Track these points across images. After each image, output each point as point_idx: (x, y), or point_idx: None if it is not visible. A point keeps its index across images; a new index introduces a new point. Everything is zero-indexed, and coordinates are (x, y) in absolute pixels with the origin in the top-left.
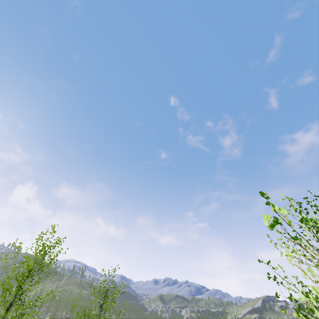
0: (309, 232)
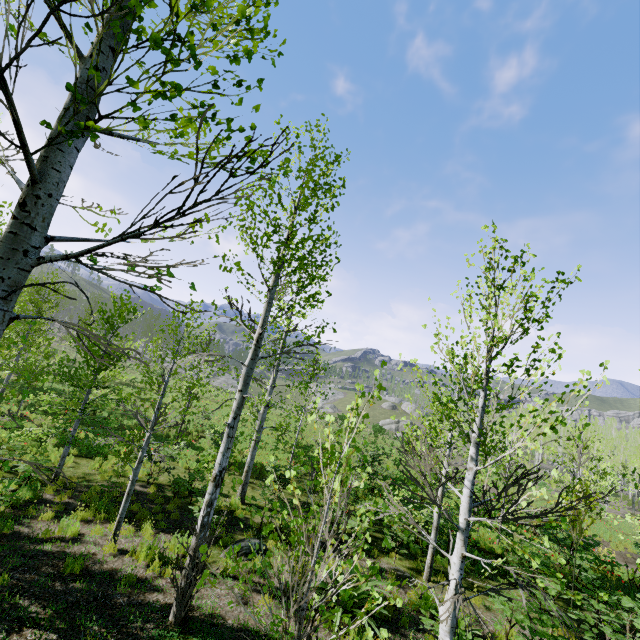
0: None
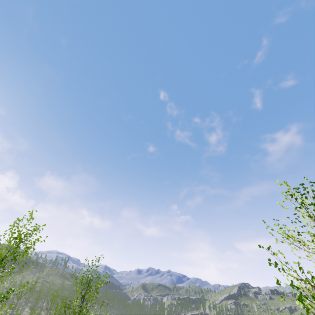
0: (303, 218)
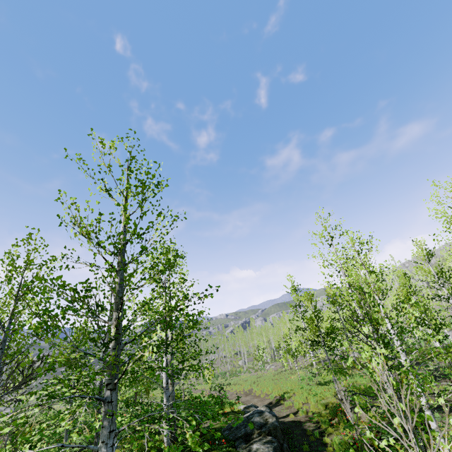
0: None
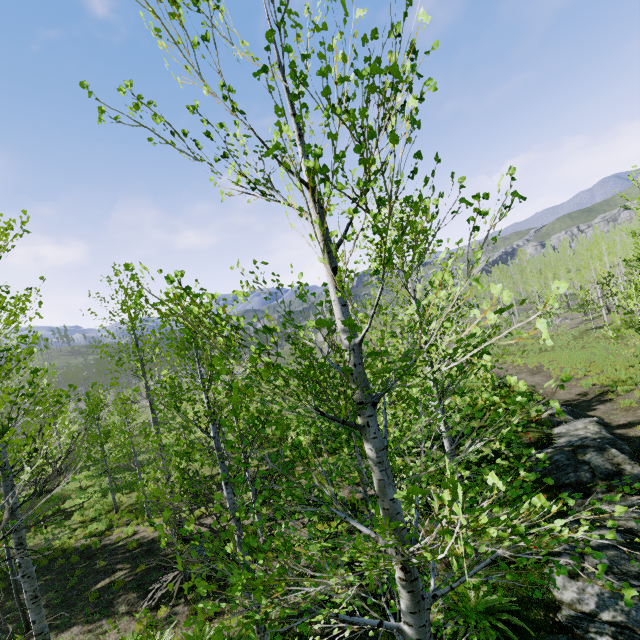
0: None
